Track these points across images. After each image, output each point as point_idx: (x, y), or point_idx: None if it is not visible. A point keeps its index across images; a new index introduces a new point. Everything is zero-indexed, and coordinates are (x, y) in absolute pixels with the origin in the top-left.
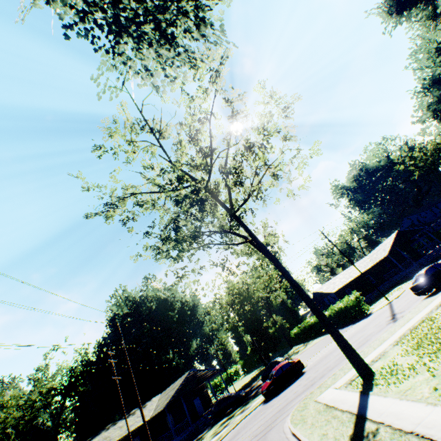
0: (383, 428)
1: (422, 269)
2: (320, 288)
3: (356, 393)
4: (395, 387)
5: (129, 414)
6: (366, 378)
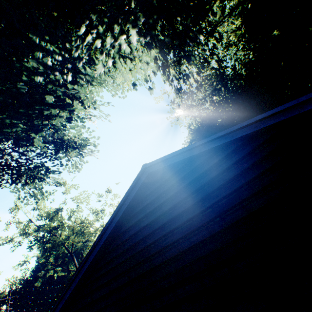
0: None
1: None
2: None
3: None
4: None
5: None
6: None
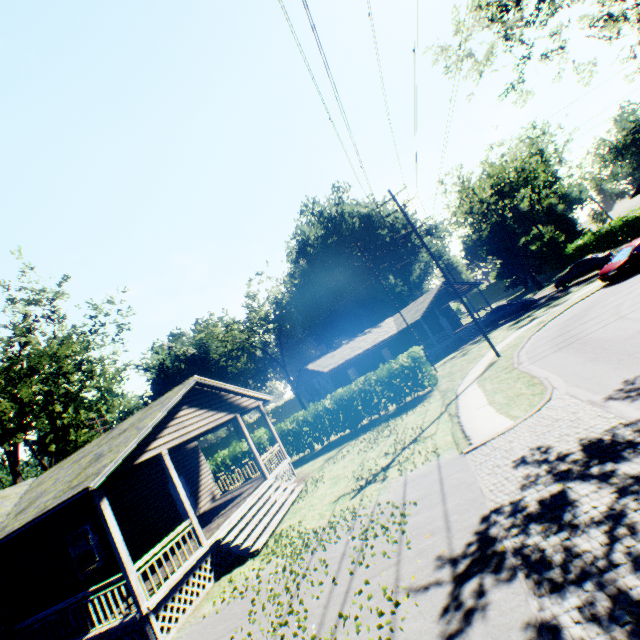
0: None
1: None
2: None
3: None
4: None
5: (364, 333)
6: None
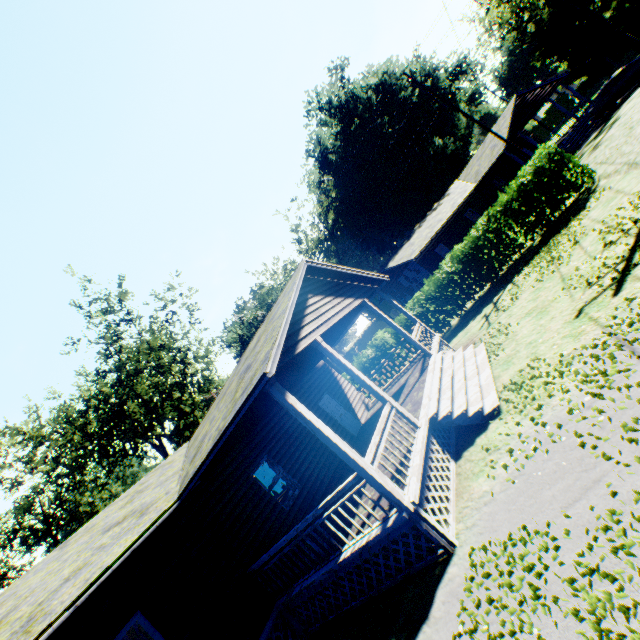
0: None
1: None
2: None
3: None
4: None
5: (433, 210)
6: None
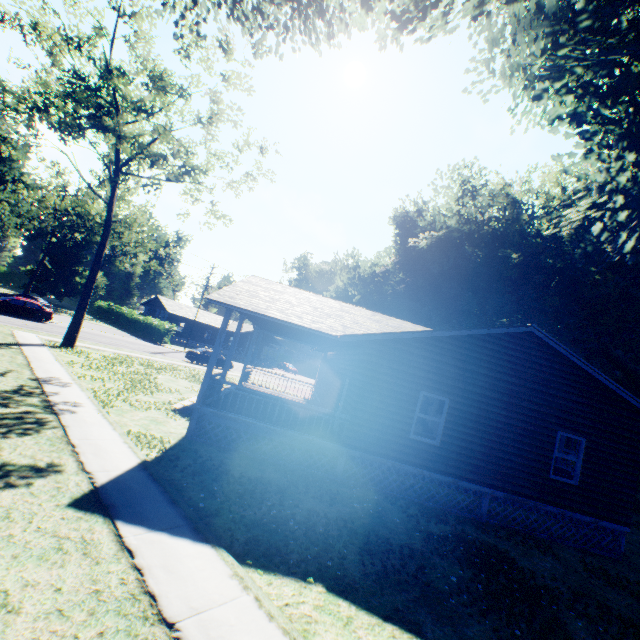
0: (19, 350)
1: (241, 361)
2: (168, 300)
3: (42, 343)
4: (64, 354)
5: None
6: (64, 346)
